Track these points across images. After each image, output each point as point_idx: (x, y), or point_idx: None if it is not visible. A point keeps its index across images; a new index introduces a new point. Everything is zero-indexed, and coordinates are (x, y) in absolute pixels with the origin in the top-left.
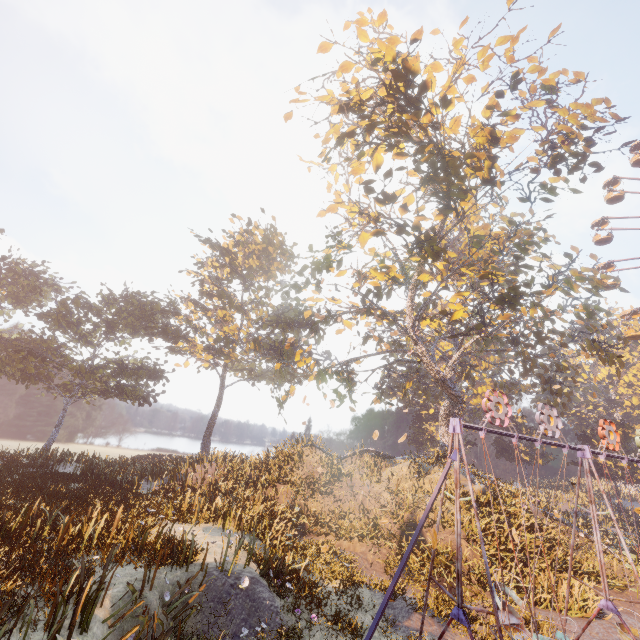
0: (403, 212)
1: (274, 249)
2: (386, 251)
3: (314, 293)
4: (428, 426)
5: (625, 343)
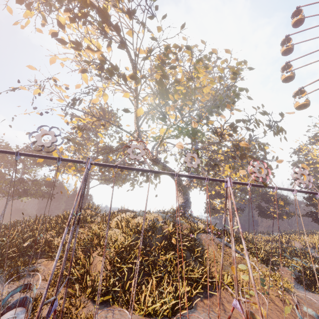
0: (93, 53)
1: (106, 113)
2: (102, 84)
3: (63, 117)
4: (213, 201)
5: (283, 116)
